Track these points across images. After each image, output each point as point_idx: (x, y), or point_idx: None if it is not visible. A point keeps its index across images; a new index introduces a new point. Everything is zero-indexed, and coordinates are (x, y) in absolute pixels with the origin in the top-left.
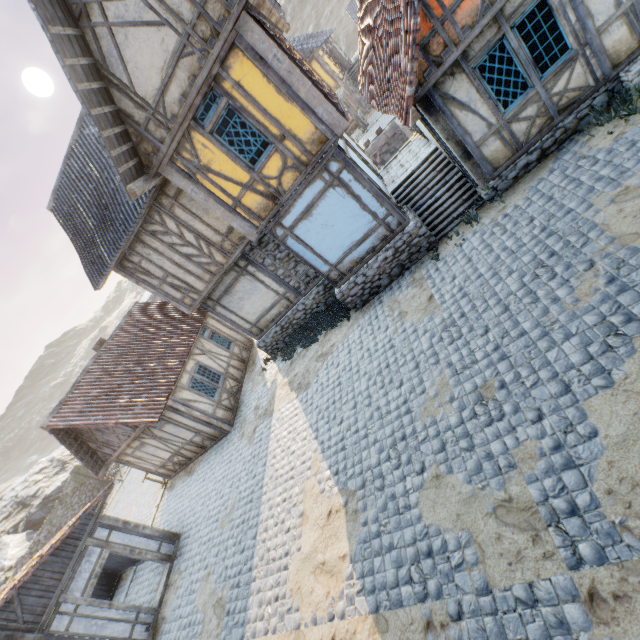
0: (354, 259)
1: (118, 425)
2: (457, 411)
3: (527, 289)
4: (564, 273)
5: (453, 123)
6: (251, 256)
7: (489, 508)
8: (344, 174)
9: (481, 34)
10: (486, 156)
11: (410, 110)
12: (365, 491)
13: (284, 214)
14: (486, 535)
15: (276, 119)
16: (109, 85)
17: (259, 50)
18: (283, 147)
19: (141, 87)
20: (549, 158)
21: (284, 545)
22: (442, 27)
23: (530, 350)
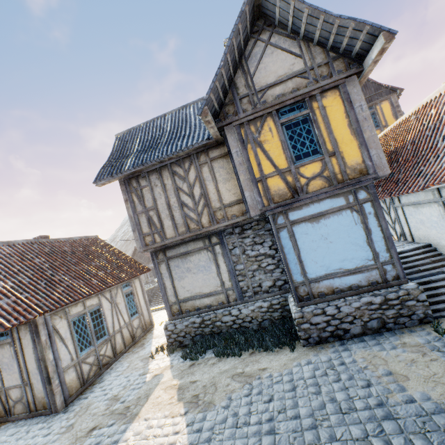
0: (332, 286)
1: None
2: None
3: None
4: None
5: None
6: (226, 238)
7: None
8: (367, 205)
9: None
10: None
11: None
12: None
13: (295, 208)
14: None
15: (335, 140)
16: (239, 68)
17: (352, 98)
18: (329, 160)
19: (258, 78)
20: None
21: None
22: None
23: None
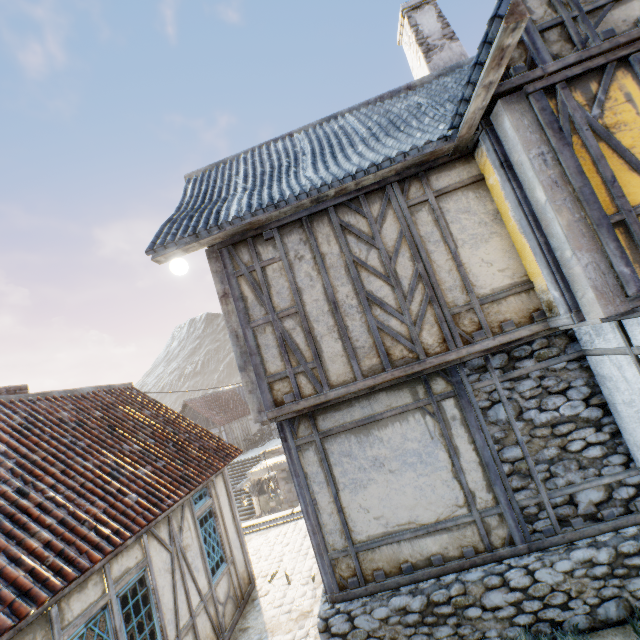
0: None
1: None
2: None
3: None
4: None
5: None
6: (469, 381)
7: None
8: None
9: None
10: None
11: None
12: None
13: None
14: None
15: None
16: None
17: None
18: None
19: None
20: None
21: None
22: None
23: None
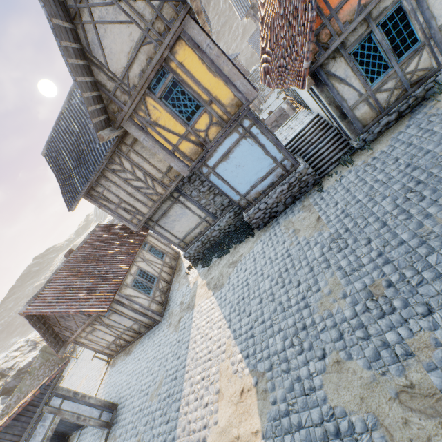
0: (258, 191)
1: (77, 313)
2: (350, 305)
3: (401, 209)
4: (432, 195)
5: (334, 92)
6: (182, 189)
7: (392, 393)
8: (253, 129)
9: (355, 30)
10: (357, 117)
11: (306, 78)
12: (273, 373)
13: (209, 157)
14: (392, 419)
15: (206, 89)
16: (91, 64)
17: (197, 41)
18: (210, 109)
19: (113, 65)
20: (404, 118)
21: (203, 418)
22: (329, 22)
23: (411, 255)
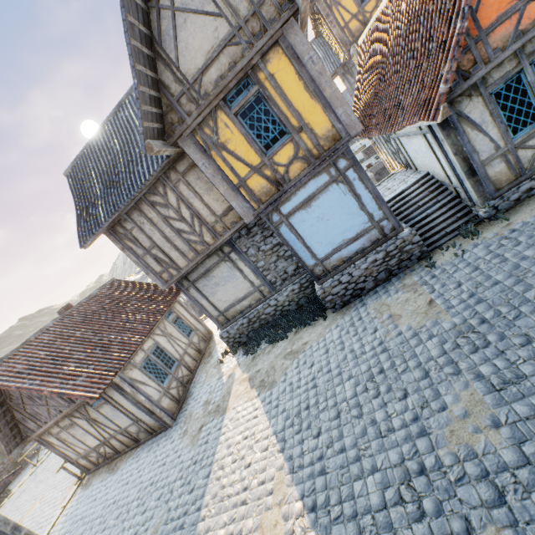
0: (342, 257)
1: (53, 396)
2: (512, 442)
3: None
4: None
5: (463, 139)
6: (237, 243)
7: None
8: (350, 172)
9: (501, 65)
10: (489, 176)
11: (441, 106)
12: None
13: (284, 201)
14: None
15: (298, 112)
16: (157, 58)
17: (298, 51)
18: (298, 138)
19: (185, 64)
20: None
21: None
22: (474, 46)
23: None
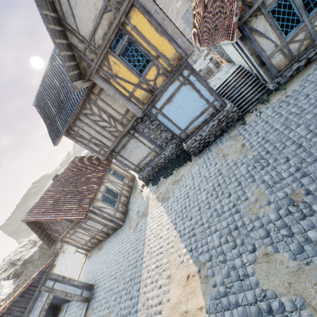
0: (194, 126)
1: (62, 220)
2: (275, 210)
3: (314, 133)
4: None
5: (255, 45)
6: (137, 128)
7: (316, 279)
8: (191, 77)
9: None
10: (273, 64)
11: (235, 31)
12: (212, 263)
13: (157, 101)
14: None
15: (154, 46)
16: (66, 30)
17: (147, 7)
18: (158, 62)
19: (82, 30)
20: (312, 63)
21: (158, 297)
22: None
23: None
